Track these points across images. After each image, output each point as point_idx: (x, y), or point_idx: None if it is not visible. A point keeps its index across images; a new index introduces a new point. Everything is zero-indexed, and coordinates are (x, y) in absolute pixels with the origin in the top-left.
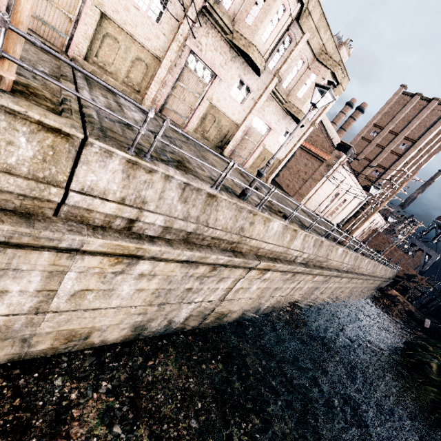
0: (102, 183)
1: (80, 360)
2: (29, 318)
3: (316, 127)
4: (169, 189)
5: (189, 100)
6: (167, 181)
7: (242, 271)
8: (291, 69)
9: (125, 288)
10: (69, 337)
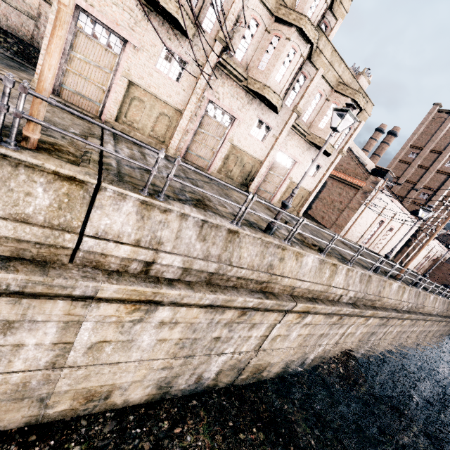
0: (116, 226)
1: (100, 424)
2: (45, 375)
3: (344, 154)
4: (185, 228)
5: (210, 144)
6: (183, 220)
7: (276, 315)
8: (310, 103)
9: (145, 338)
10: (88, 397)
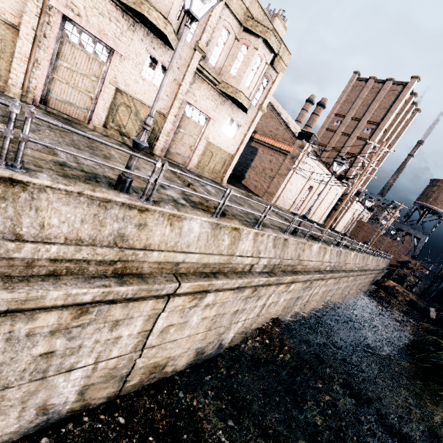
0: None
1: None
2: None
3: (265, 111)
4: None
5: (84, 86)
6: None
7: (153, 303)
8: (216, 41)
9: None
10: None
